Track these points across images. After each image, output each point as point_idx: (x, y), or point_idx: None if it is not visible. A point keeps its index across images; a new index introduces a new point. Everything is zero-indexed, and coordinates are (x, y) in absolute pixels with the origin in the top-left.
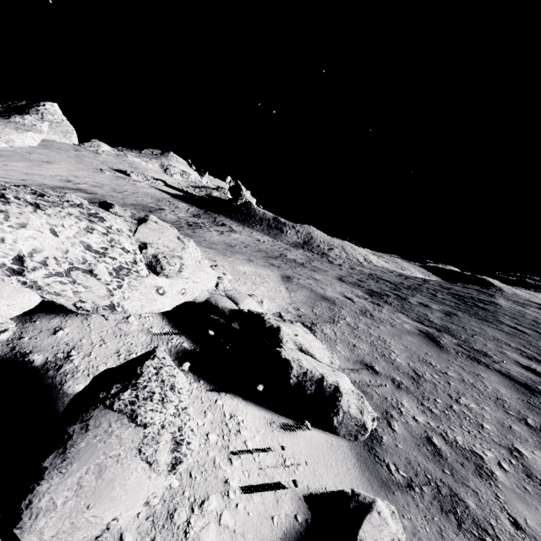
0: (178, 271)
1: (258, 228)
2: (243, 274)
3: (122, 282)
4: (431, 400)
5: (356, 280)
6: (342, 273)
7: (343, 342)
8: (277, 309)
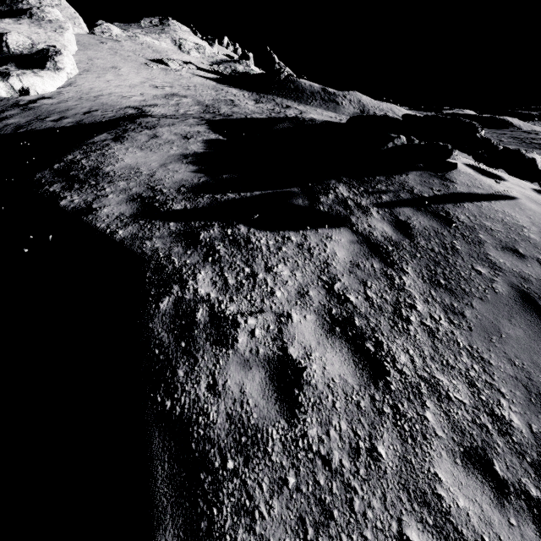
0: None
1: (315, 104)
2: None
3: None
4: None
5: None
6: None
7: None
8: None
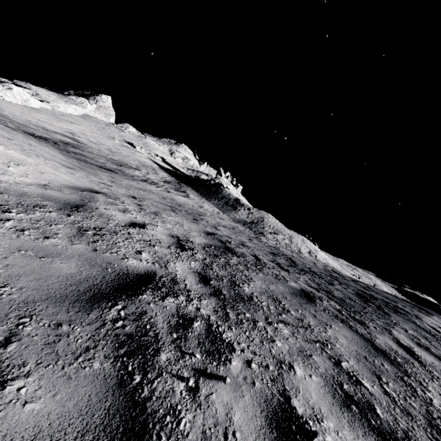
0: None
1: (214, 202)
2: None
3: None
4: None
5: (238, 242)
6: (238, 238)
7: None
8: None
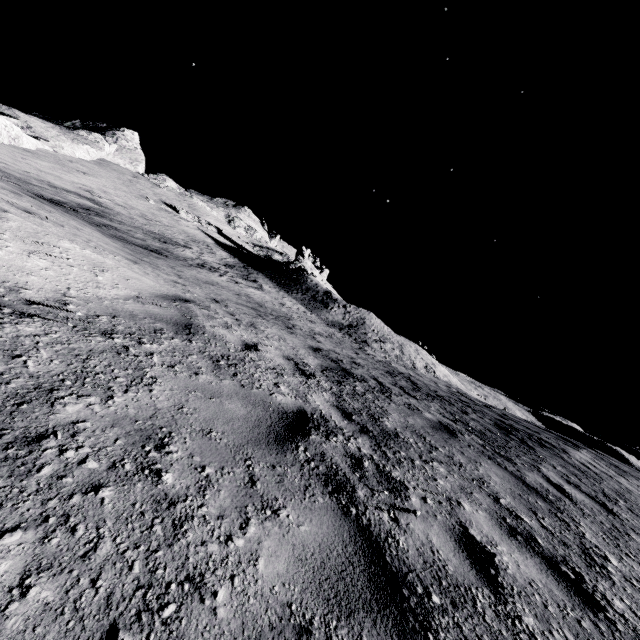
0: None
1: (297, 296)
2: (45, 243)
3: None
4: None
5: (349, 360)
6: (345, 353)
7: None
8: None
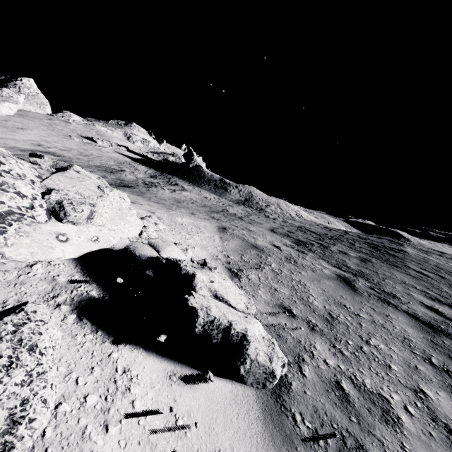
0: (88, 218)
1: (206, 188)
2: (180, 225)
3: (8, 228)
4: (343, 342)
5: (286, 231)
6: (275, 225)
7: (266, 287)
8: (207, 257)
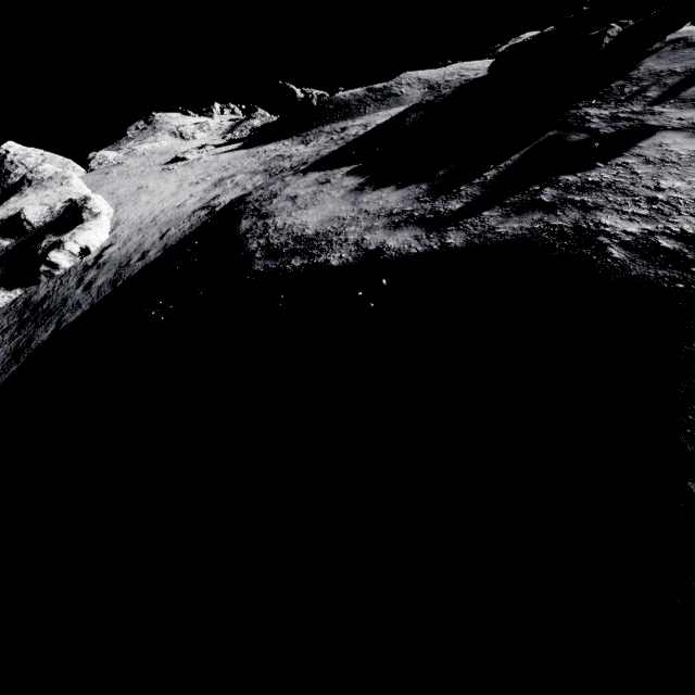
0: None
1: (372, 110)
2: None
3: None
4: None
5: None
6: None
7: None
8: None
